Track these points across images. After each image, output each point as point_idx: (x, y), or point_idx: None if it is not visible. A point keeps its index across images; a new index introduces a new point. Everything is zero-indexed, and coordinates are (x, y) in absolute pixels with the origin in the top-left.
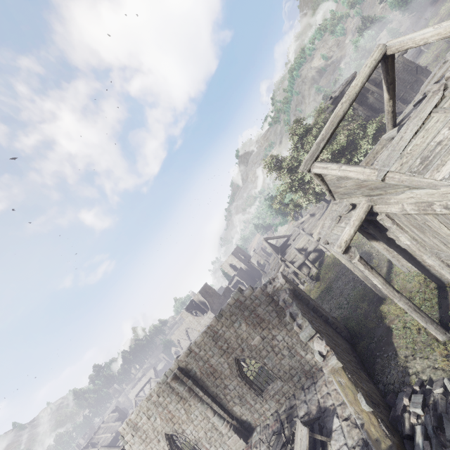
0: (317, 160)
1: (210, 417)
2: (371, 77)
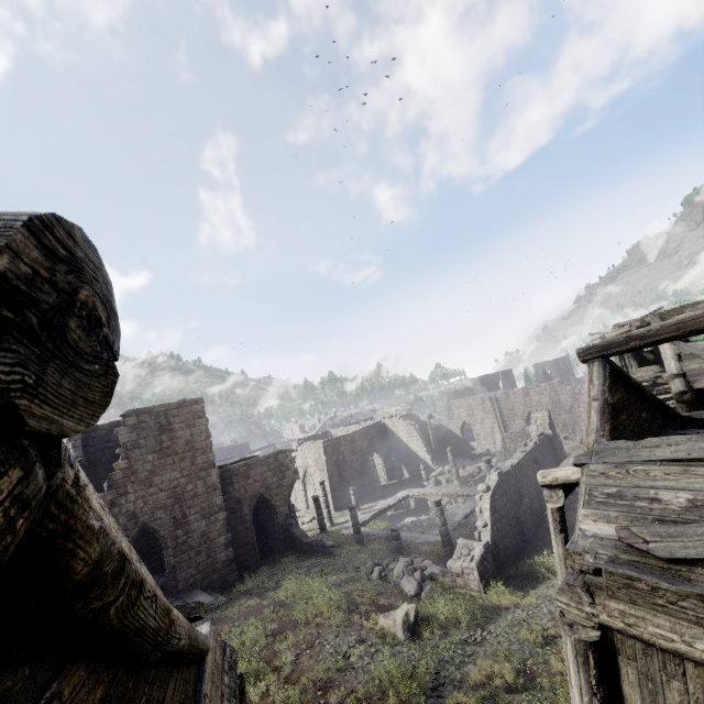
0: None
1: (495, 427)
2: None
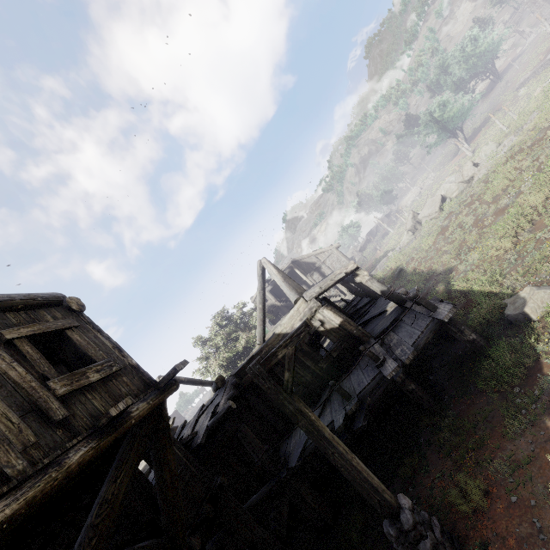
0: (214, 364)
1: None
2: (312, 261)
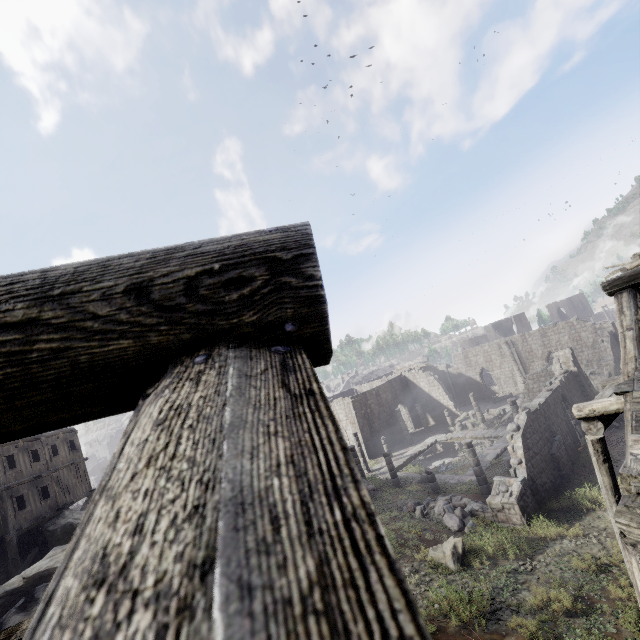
0: None
1: (515, 370)
2: None
